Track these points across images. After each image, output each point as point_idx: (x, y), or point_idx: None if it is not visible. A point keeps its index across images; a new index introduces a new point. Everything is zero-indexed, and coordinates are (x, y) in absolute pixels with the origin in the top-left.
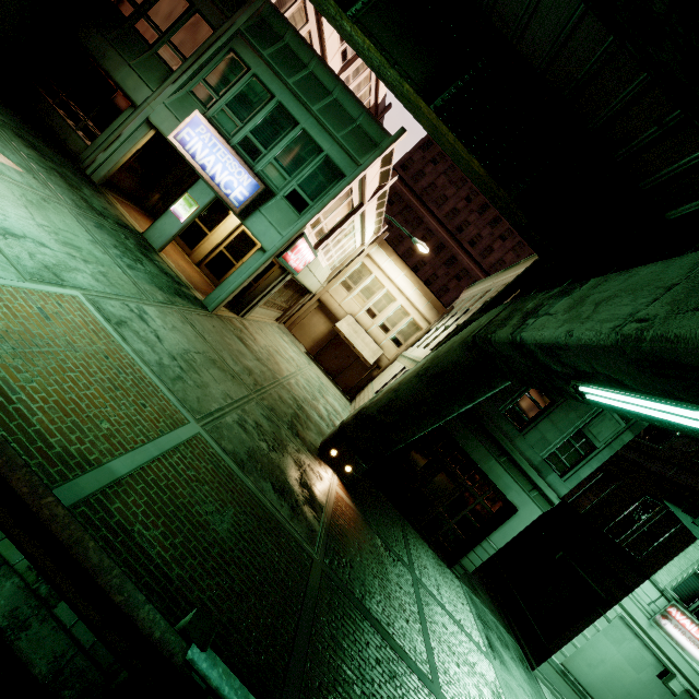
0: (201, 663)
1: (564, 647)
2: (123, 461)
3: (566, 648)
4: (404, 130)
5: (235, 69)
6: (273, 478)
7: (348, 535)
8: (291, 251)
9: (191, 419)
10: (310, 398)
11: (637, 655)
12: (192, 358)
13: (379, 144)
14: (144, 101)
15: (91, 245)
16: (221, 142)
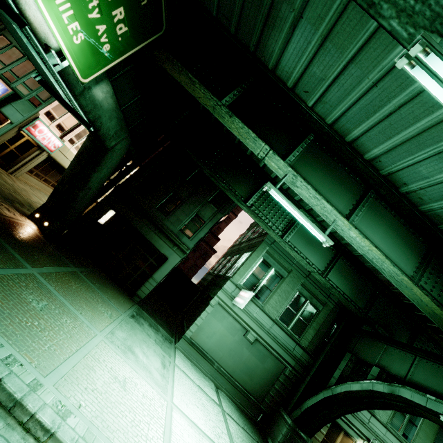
0: None
1: (191, 326)
2: None
3: (192, 327)
4: None
5: (3, 43)
6: None
7: (15, 228)
8: (33, 128)
9: None
10: None
11: (232, 326)
12: None
13: None
14: None
15: None
16: None
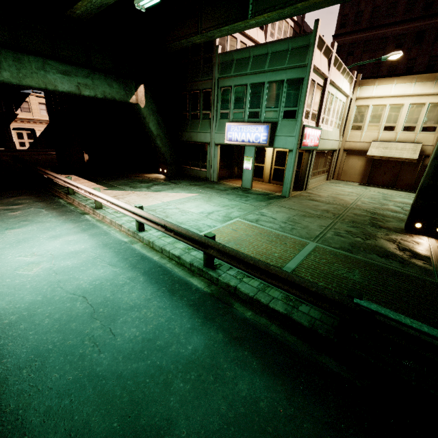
0: (362, 303)
1: None
2: (291, 263)
3: None
4: (317, 20)
5: (226, 93)
6: (375, 252)
7: None
8: (304, 139)
9: (309, 242)
10: (379, 206)
11: None
12: (293, 219)
13: (309, 44)
14: (210, 139)
15: (230, 202)
16: (242, 125)
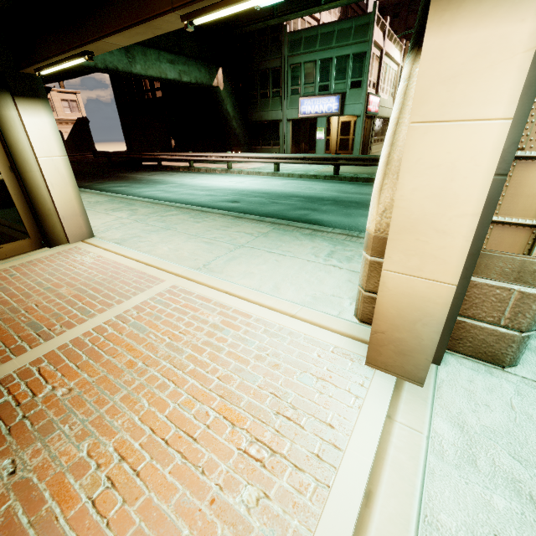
0: None
1: None
2: None
3: None
4: (375, 2)
5: (296, 70)
6: None
7: None
8: (369, 106)
9: None
10: None
11: None
12: None
13: (369, 22)
14: (282, 116)
15: None
16: (314, 98)
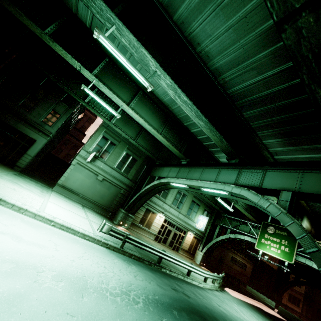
0: None
1: (61, 178)
2: None
3: (62, 178)
4: None
5: None
6: None
7: None
8: None
9: None
10: None
11: (88, 174)
12: None
13: None
14: None
15: None
16: None
